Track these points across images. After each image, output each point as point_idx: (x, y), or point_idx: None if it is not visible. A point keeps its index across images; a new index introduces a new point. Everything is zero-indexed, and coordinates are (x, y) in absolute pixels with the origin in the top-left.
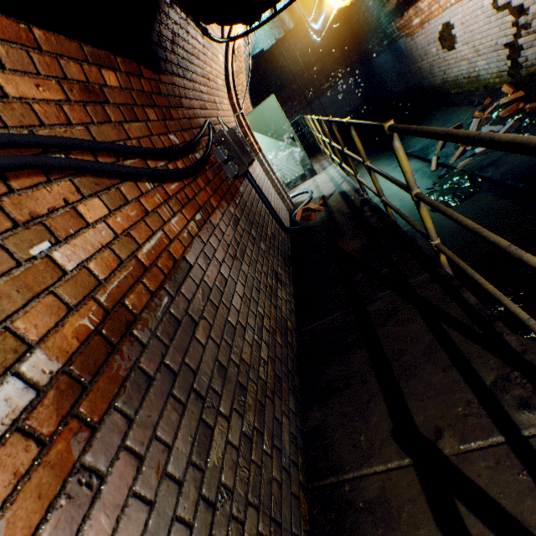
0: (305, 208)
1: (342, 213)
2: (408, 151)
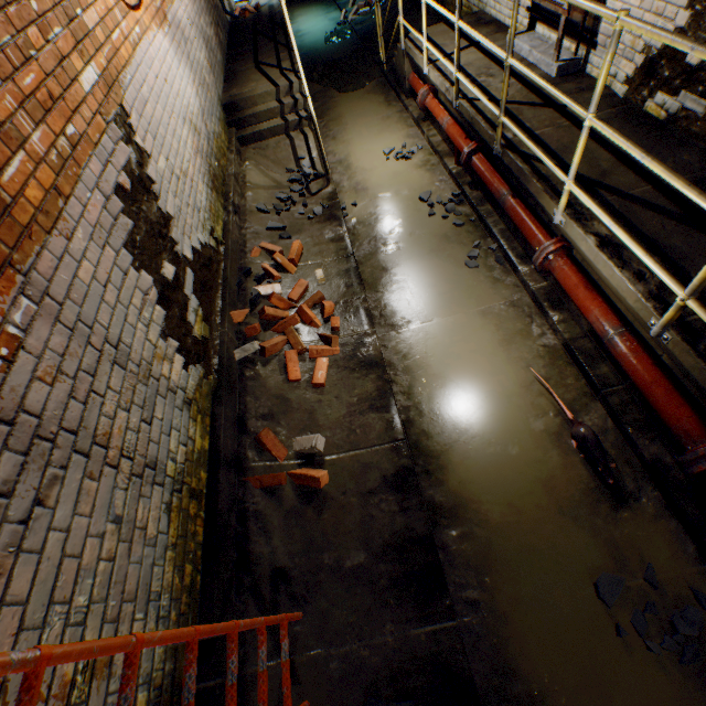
0: (243, 9)
1: (265, 16)
2: (338, 2)
